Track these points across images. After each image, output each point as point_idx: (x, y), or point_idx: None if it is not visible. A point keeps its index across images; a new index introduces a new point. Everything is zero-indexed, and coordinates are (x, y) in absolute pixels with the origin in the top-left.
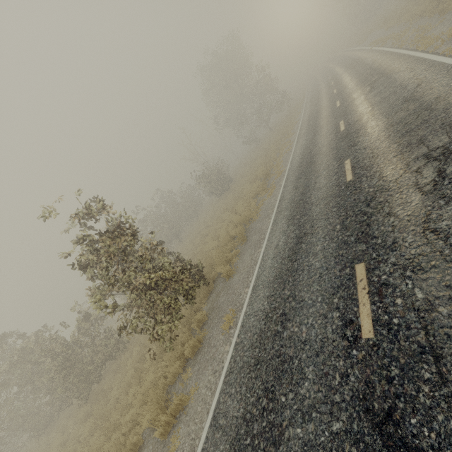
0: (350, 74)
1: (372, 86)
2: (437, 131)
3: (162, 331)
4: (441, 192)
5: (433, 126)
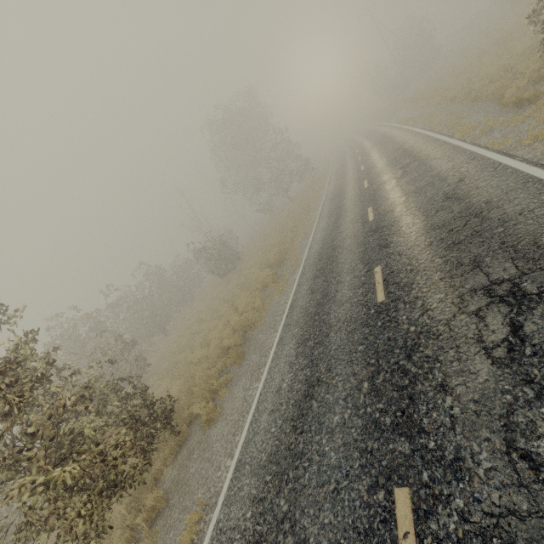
0: (379, 151)
1: (405, 170)
2: (497, 253)
3: None
4: (524, 369)
5: (489, 243)
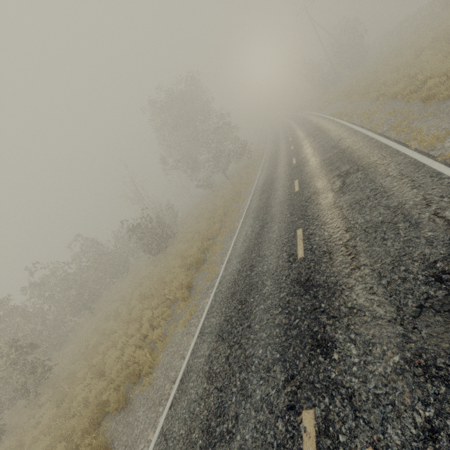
0: (312, 144)
1: (344, 181)
2: None
3: None
4: None
5: None
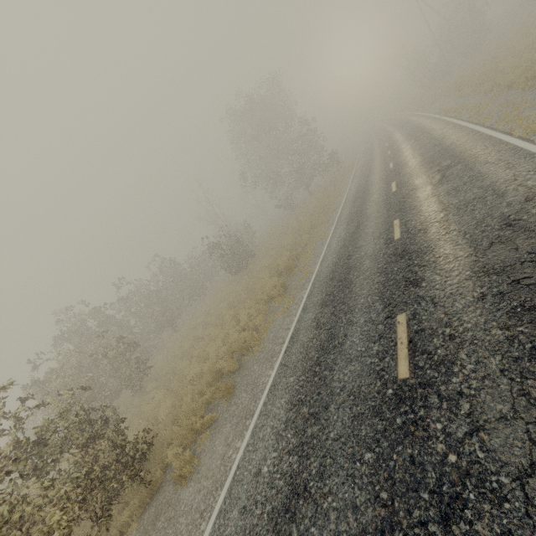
0: (412, 146)
1: (444, 174)
2: None
3: None
4: None
5: None
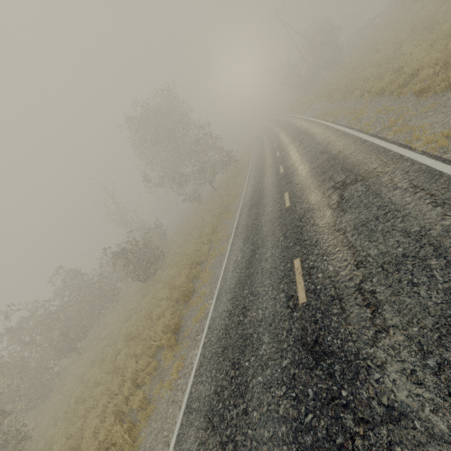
0: (298, 150)
1: (342, 195)
2: None
3: None
4: None
5: None
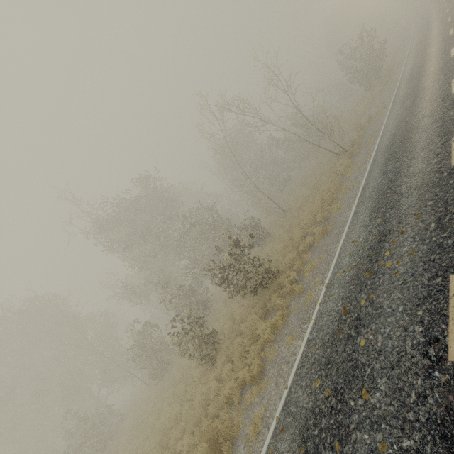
0: None
1: None
2: None
3: (379, 65)
4: None
5: None
